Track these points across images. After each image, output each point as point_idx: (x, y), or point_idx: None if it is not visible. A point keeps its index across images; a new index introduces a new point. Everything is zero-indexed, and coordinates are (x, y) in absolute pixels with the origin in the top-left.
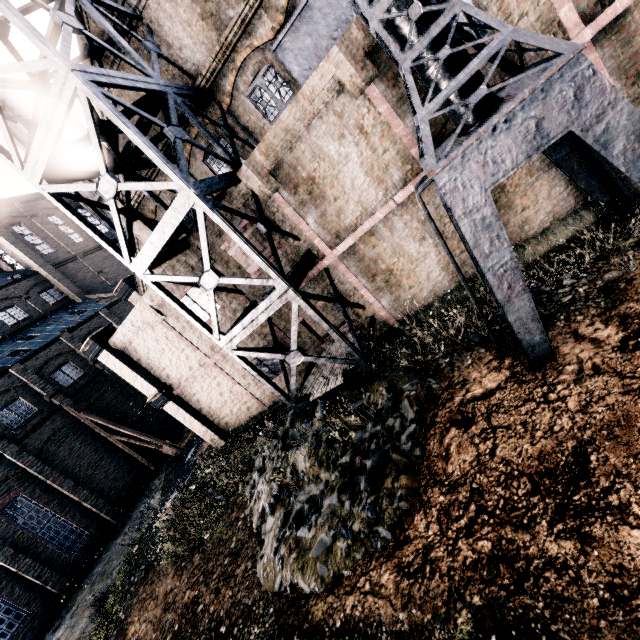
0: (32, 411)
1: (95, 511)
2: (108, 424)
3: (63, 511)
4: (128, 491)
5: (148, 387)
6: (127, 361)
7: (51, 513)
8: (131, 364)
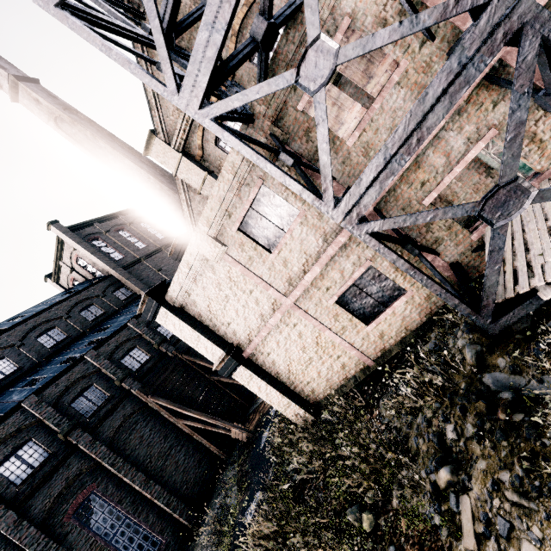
0: (105, 397)
1: (168, 511)
2: (174, 407)
3: (136, 512)
4: (200, 485)
5: (213, 349)
6: (187, 319)
7: (124, 514)
8: (191, 322)
